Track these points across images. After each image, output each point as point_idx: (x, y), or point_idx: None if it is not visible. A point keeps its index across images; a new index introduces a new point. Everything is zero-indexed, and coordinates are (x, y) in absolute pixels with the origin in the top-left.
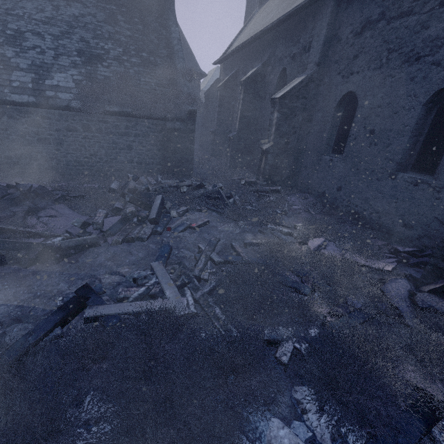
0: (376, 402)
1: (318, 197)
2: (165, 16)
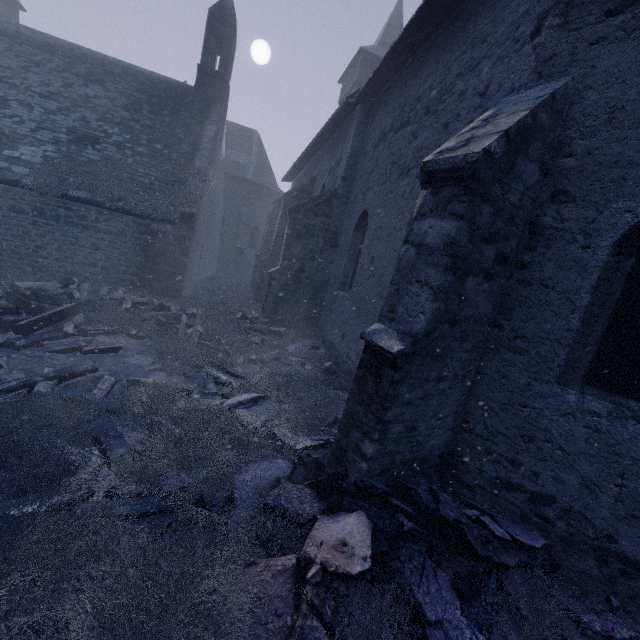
0: None
1: (328, 348)
2: (206, 115)
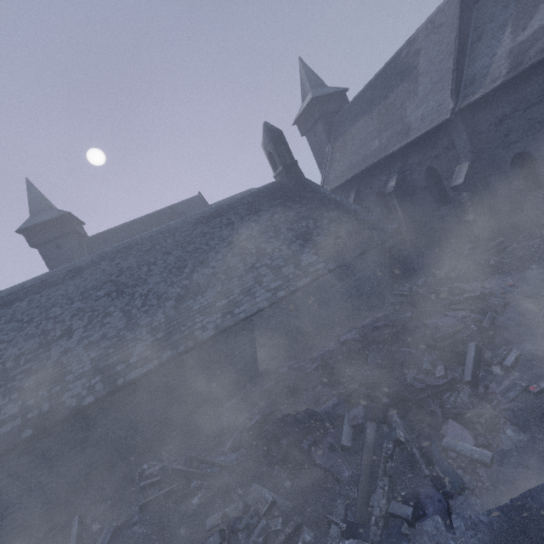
0: None
1: (543, 226)
2: (307, 187)
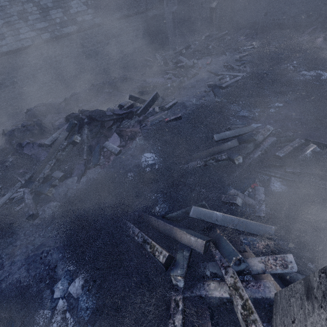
0: (324, 62)
1: (251, 27)
2: None
